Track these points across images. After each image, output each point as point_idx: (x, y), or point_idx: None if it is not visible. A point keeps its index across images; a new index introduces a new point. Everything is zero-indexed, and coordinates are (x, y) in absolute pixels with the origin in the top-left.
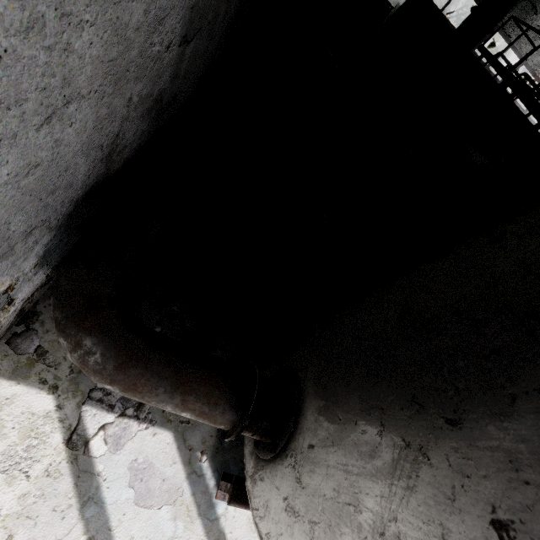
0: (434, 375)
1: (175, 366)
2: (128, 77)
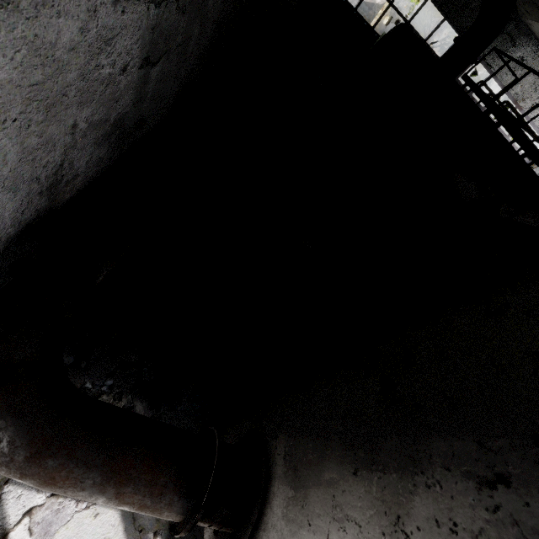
0: (424, 492)
1: (109, 449)
2: (67, 102)
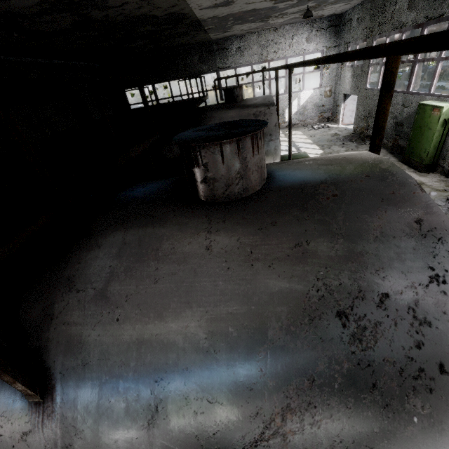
0: None
1: None
2: None
